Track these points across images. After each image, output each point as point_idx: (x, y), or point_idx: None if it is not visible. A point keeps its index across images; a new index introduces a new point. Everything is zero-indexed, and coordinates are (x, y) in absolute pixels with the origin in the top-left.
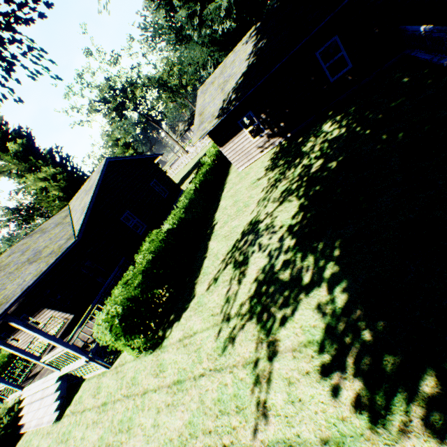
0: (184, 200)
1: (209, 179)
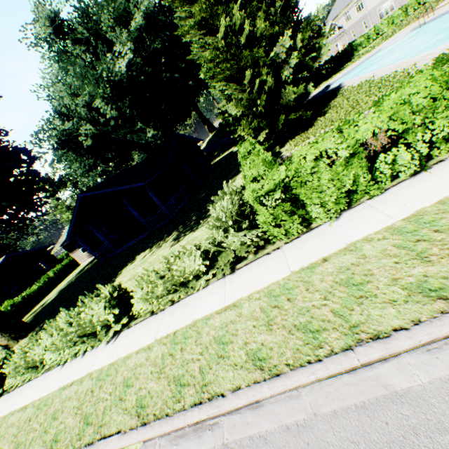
0: (41, 281)
1: (69, 266)
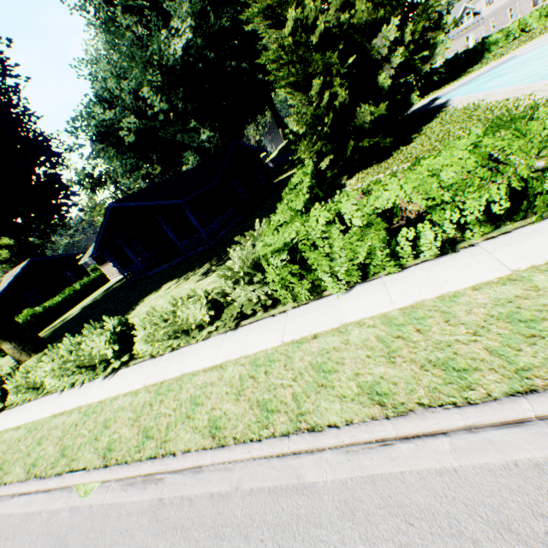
0: (66, 293)
1: (98, 280)
